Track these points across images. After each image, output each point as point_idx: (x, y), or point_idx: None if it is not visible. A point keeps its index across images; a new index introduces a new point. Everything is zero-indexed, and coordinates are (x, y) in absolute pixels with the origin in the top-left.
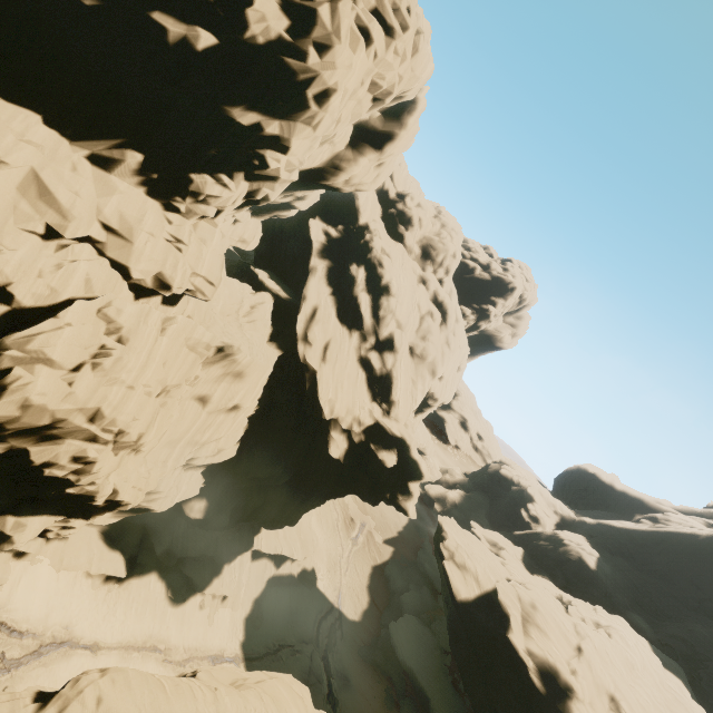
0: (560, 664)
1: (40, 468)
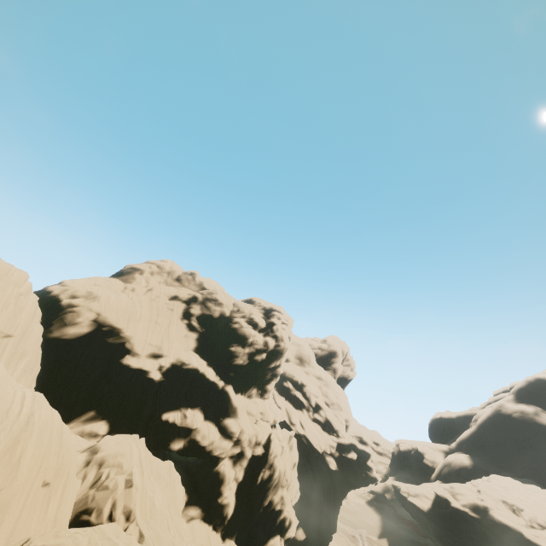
0: (475, 500)
1: (275, 506)
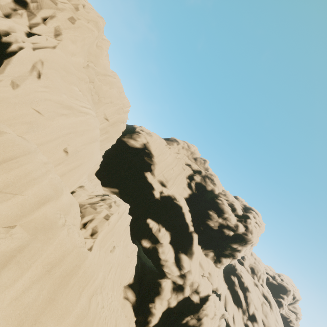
0: None
1: None
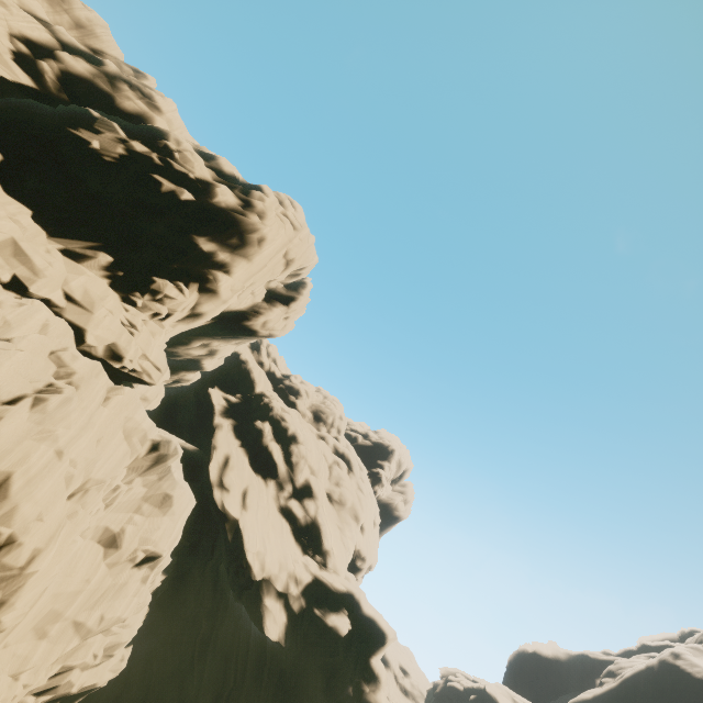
0: None
1: None
